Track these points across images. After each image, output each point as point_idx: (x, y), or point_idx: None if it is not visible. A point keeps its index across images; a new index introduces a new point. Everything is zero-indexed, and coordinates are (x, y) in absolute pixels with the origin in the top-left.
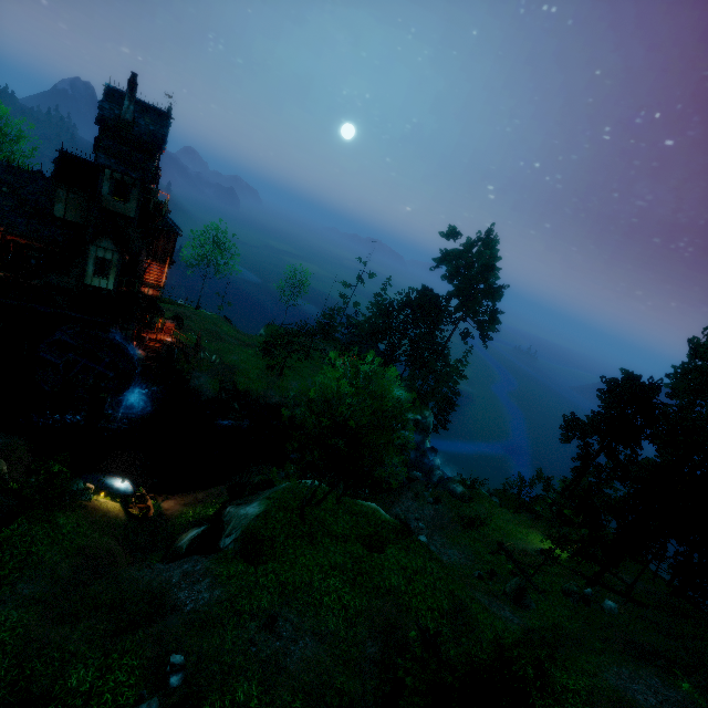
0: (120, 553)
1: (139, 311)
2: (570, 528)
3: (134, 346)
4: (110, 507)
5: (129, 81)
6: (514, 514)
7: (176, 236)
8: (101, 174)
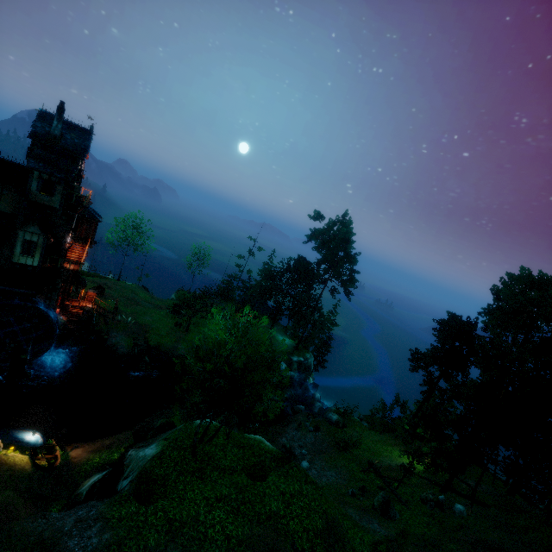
0: (20, 506)
1: (62, 283)
2: (425, 443)
3: (58, 313)
4: (17, 460)
5: (58, 107)
6: (381, 435)
7: (97, 222)
8: (30, 175)
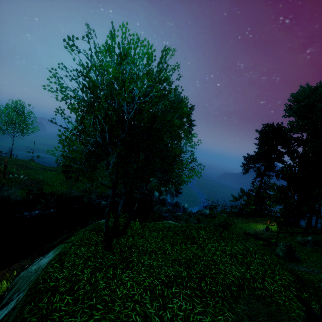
0: None
1: None
2: (262, 218)
3: None
4: None
5: None
6: (236, 219)
7: None
8: None
